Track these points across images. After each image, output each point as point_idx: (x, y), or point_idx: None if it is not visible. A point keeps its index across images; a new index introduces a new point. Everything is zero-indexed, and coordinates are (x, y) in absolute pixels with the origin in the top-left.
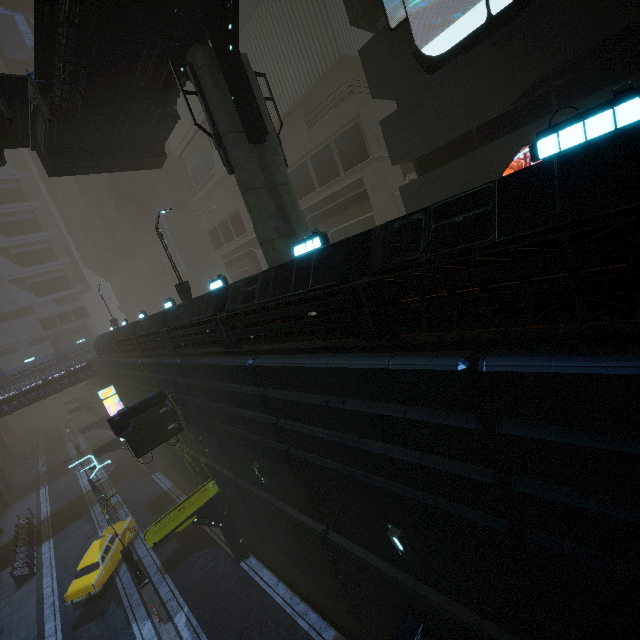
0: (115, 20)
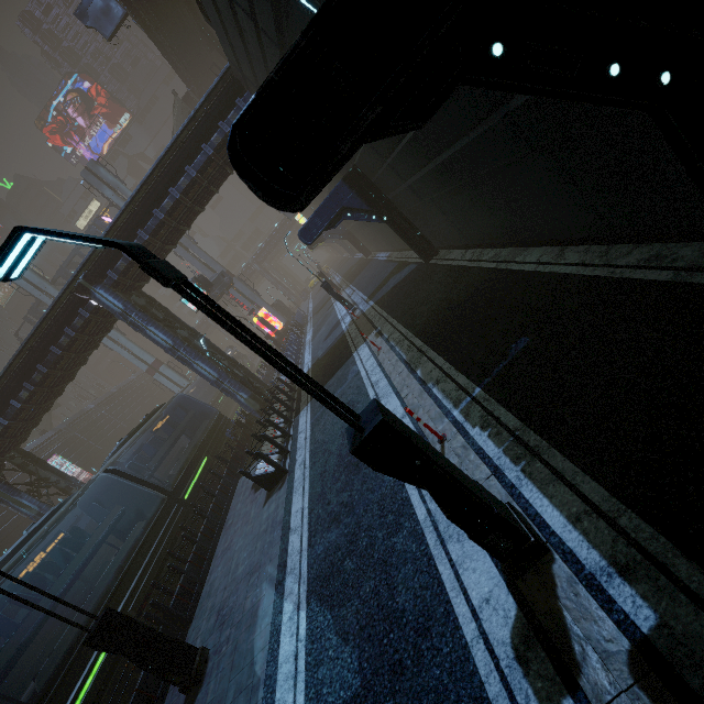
0: (192, 60)
